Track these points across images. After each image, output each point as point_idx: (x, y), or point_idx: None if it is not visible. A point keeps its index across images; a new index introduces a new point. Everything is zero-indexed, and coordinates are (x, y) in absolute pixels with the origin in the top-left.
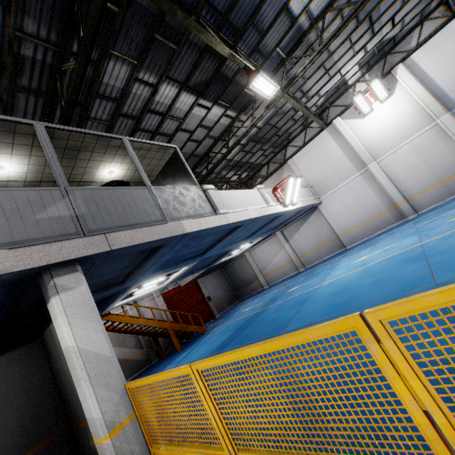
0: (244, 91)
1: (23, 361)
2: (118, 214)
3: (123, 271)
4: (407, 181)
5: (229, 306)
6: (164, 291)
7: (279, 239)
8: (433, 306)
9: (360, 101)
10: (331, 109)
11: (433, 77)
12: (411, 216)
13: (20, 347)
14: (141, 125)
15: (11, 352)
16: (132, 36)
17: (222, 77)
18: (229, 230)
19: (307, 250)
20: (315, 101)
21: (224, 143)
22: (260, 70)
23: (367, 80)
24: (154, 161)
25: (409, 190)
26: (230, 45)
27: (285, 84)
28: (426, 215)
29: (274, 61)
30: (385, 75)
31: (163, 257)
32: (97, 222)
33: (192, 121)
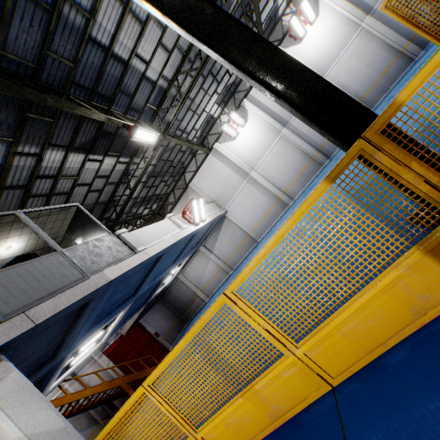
0: (130, 140)
1: None
2: (33, 288)
3: (52, 344)
4: (279, 179)
5: (179, 333)
6: (106, 348)
7: (203, 253)
8: (247, 275)
9: (227, 128)
10: (209, 137)
11: (268, 106)
12: (291, 203)
13: None
14: (32, 191)
15: None
16: (2, 119)
17: (105, 134)
18: (153, 262)
19: (230, 254)
20: (194, 134)
21: (125, 185)
22: (138, 125)
23: (227, 113)
24: (57, 223)
25: (282, 185)
26: (105, 109)
27: (164, 127)
28: (298, 200)
29: (149, 113)
30: (238, 108)
31: (94, 312)
32: (11, 304)
33: (87, 175)
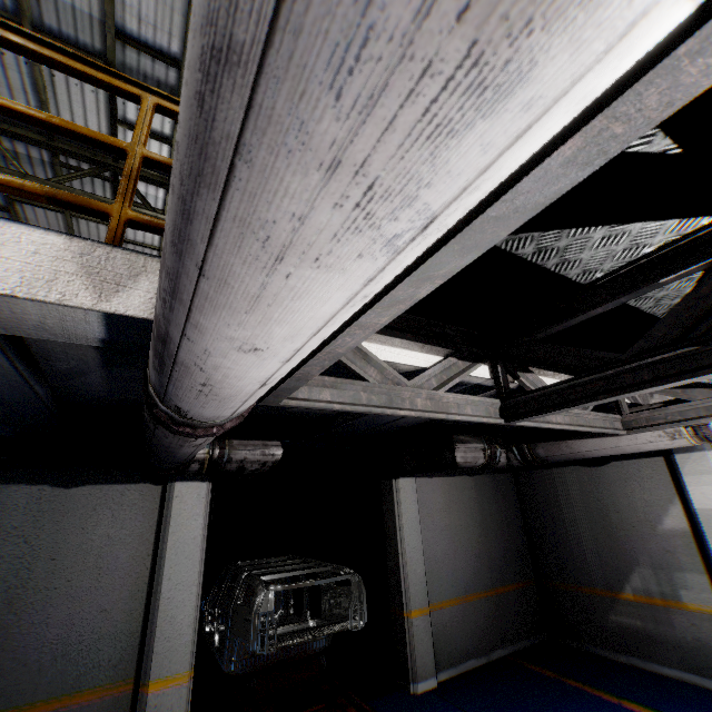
0: None
1: (503, 489)
2: None
3: None
4: None
5: None
6: None
7: None
8: None
9: None
10: None
11: None
12: None
13: (501, 473)
14: None
15: (496, 474)
16: None
17: None
18: None
19: None
20: None
21: None
22: None
23: None
24: None
25: None
26: None
27: None
28: None
29: None
30: None
31: None
32: None
33: None
